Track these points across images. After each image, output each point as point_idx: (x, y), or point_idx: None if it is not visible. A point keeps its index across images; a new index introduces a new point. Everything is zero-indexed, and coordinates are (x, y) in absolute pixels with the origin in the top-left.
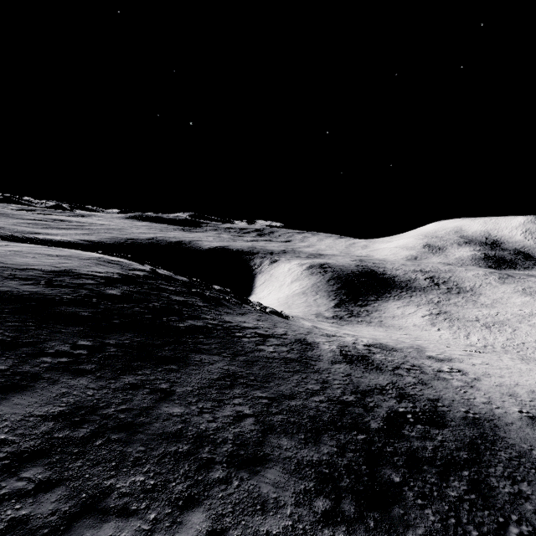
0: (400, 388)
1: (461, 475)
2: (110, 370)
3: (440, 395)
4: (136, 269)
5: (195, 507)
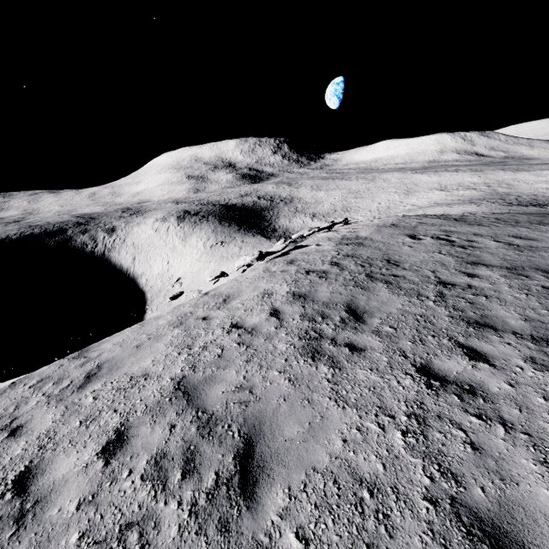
0: None
1: None
2: None
3: None
4: None
5: None
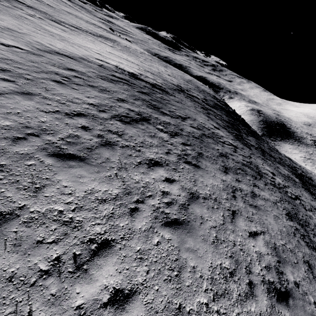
0: (302, 170)
1: (315, 188)
2: (253, 137)
3: (312, 177)
4: (221, 98)
5: (281, 166)
